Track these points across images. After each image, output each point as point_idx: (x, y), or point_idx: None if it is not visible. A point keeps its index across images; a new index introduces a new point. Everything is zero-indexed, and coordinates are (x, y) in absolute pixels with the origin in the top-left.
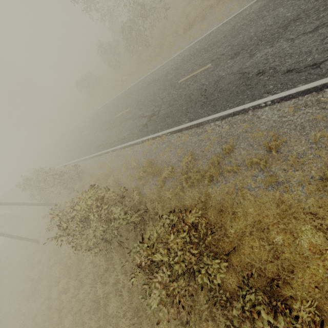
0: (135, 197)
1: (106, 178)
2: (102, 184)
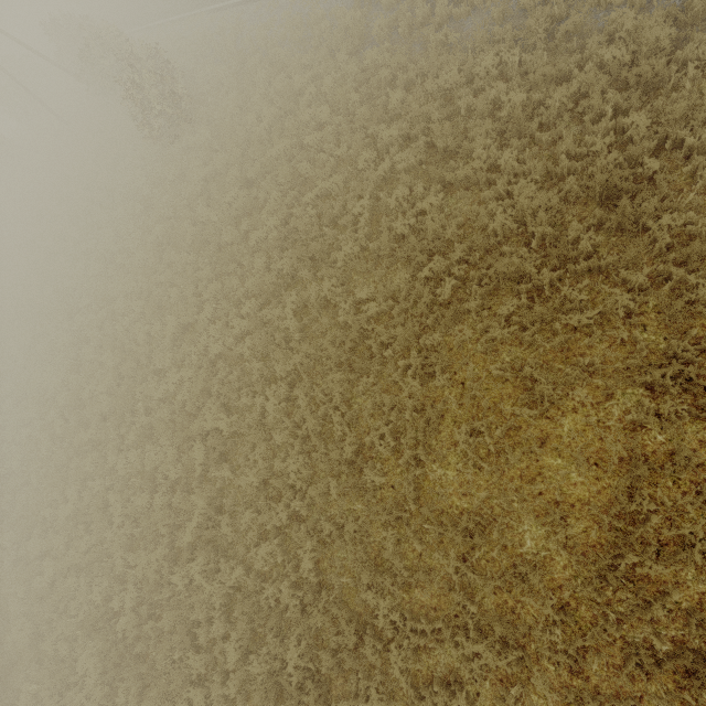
0: None
1: None
2: None
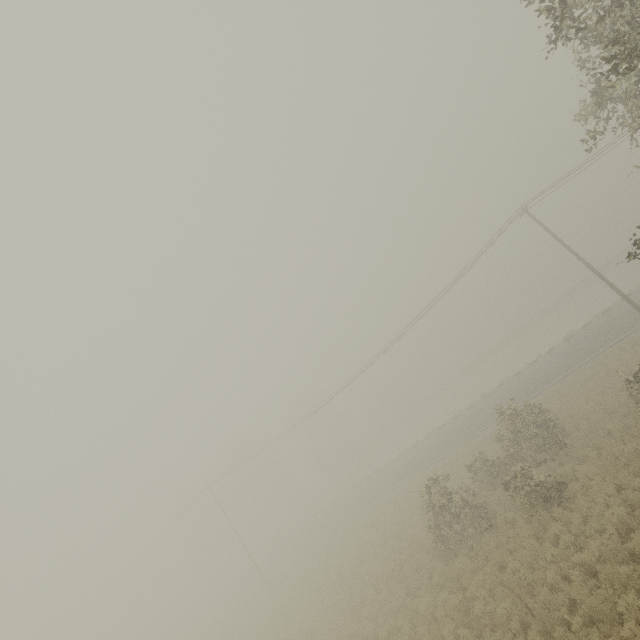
0: None
1: None
2: None
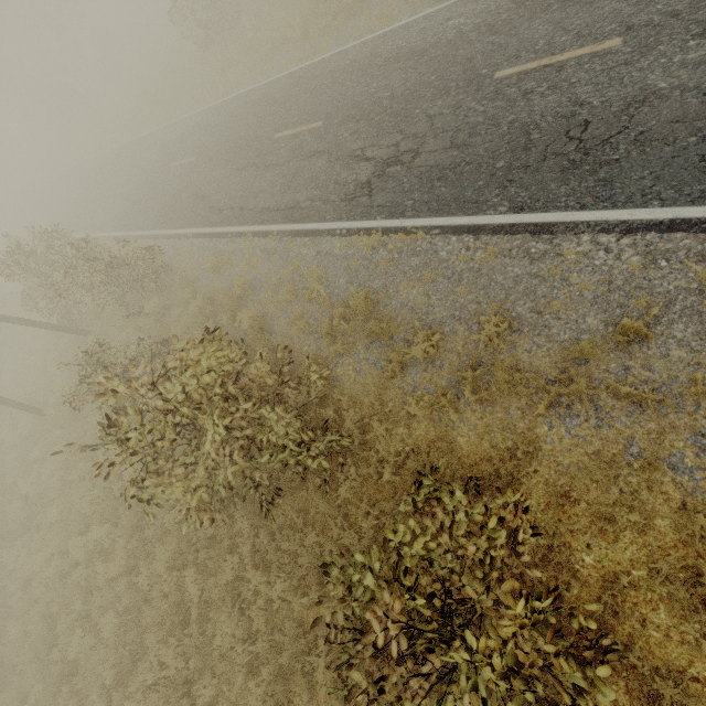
0: (314, 385)
1: (232, 305)
2: (219, 319)
